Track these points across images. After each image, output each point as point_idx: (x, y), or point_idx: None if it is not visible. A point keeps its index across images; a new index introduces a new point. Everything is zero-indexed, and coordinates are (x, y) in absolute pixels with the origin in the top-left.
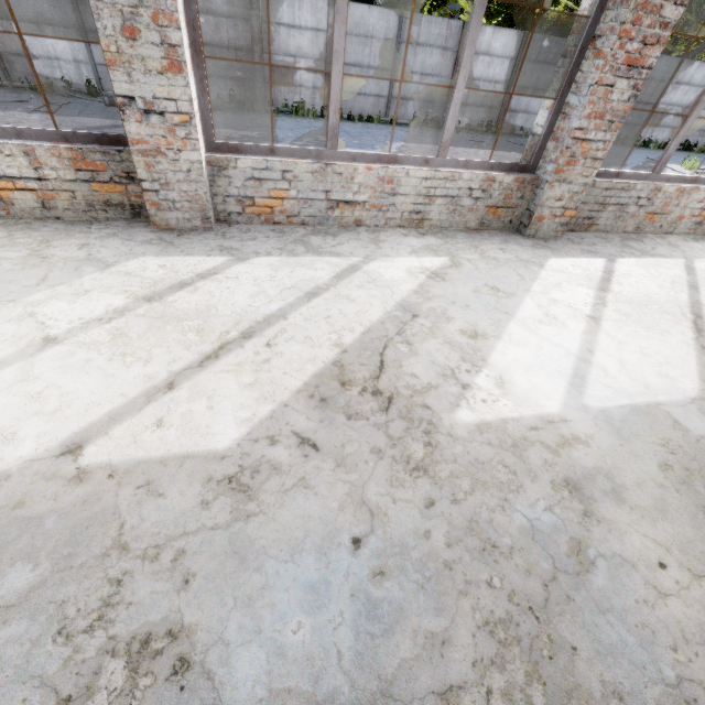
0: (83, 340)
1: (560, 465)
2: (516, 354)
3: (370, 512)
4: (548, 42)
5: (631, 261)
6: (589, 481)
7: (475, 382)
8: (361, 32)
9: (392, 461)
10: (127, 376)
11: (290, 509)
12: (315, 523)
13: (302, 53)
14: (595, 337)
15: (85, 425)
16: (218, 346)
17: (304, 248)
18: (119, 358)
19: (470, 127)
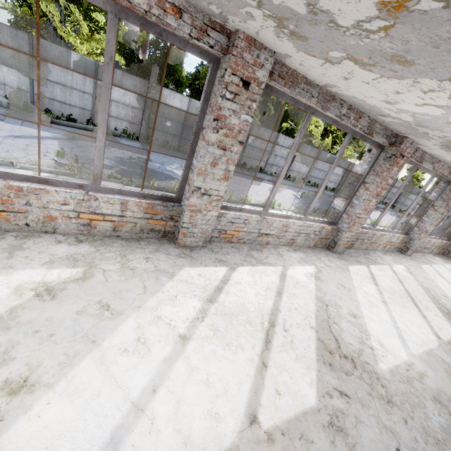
0: (200, 336)
1: (427, 389)
2: (374, 326)
3: (391, 432)
4: (287, 139)
5: (374, 267)
6: (440, 396)
7: (373, 345)
8: None
9: (378, 398)
10: (240, 360)
11: (364, 437)
12: (378, 444)
13: (171, 118)
14: (391, 313)
15: (246, 400)
16: (265, 333)
17: (254, 260)
18: (227, 347)
19: (252, 168)
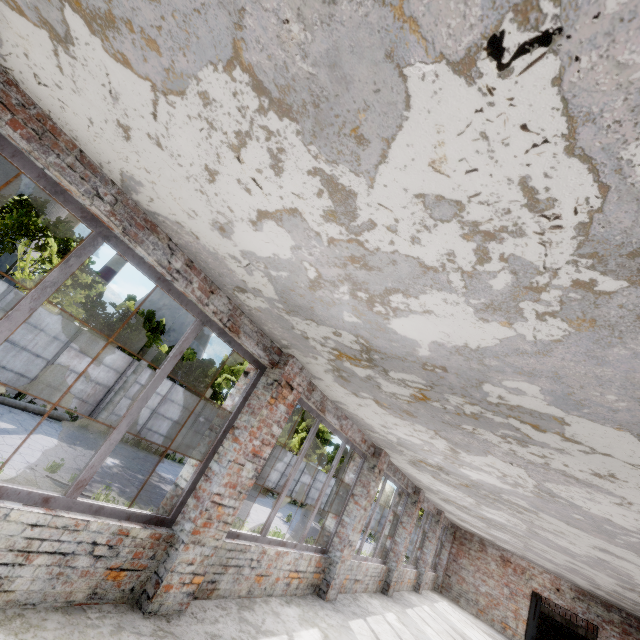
0: None
1: None
2: None
3: None
4: None
5: (416, 609)
6: None
7: None
8: (182, 404)
9: None
10: None
11: None
12: None
13: None
14: None
15: None
16: None
17: (365, 610)
18: None
19: None
